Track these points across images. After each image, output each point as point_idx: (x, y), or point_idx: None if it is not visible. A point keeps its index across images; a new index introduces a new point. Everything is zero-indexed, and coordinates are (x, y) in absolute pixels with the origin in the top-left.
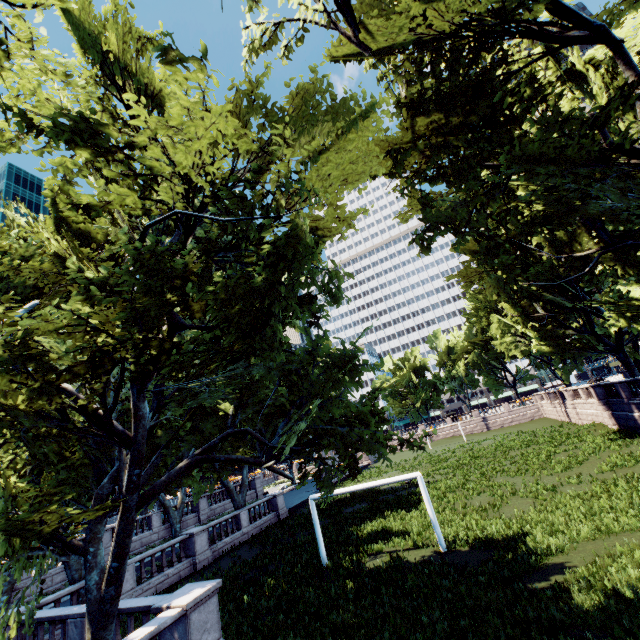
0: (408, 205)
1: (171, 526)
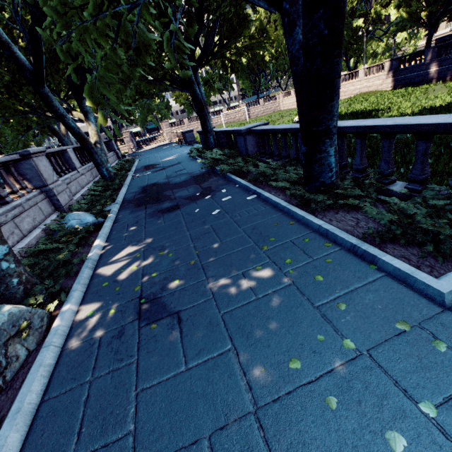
0: None
1: (99, 166)
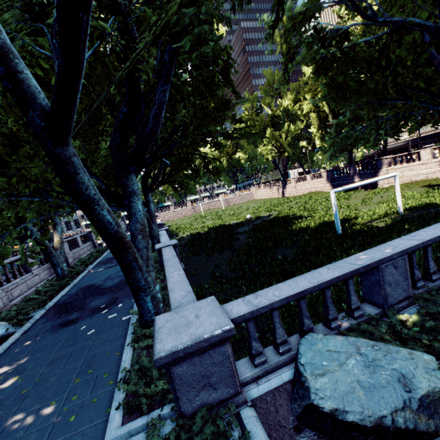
0: None
1: (55, 266)
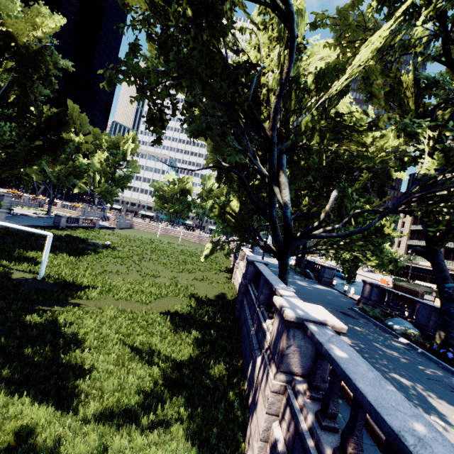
0: (149, 52)
1: None
